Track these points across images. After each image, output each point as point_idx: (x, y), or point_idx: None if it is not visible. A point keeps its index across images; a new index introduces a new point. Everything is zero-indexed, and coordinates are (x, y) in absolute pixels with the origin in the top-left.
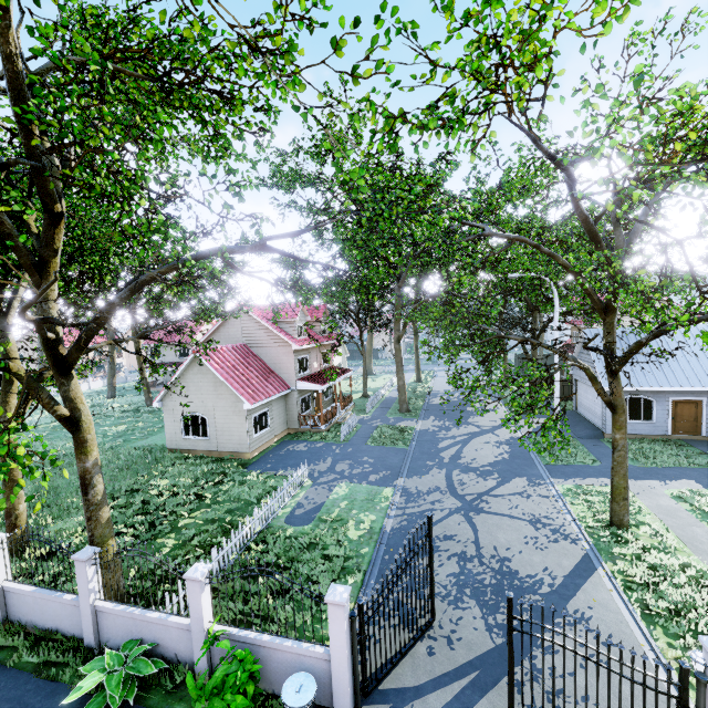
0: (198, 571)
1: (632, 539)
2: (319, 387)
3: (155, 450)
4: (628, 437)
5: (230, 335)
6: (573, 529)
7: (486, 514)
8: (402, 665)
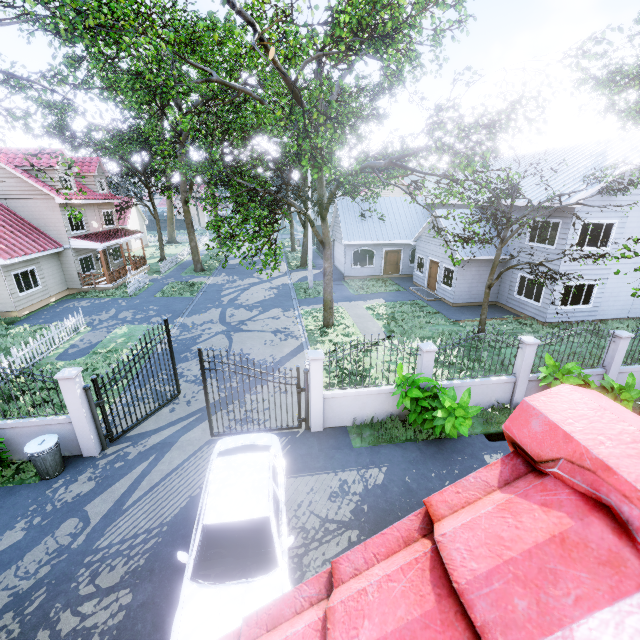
0: None
1: (332, 332)
2: (98, 245)
3: None
4: (359, 278)
5: None
6: (300, 332)
7: (243, 332)
8: (148, 421)
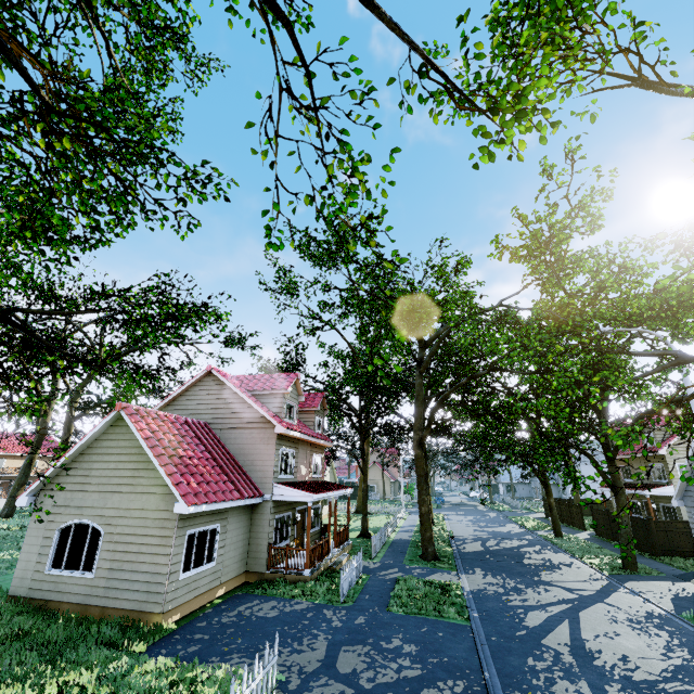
0: None
1: None
2: (308, 497)
3: None
4: None
5: (189, 410)
6: None
7: None
8: None
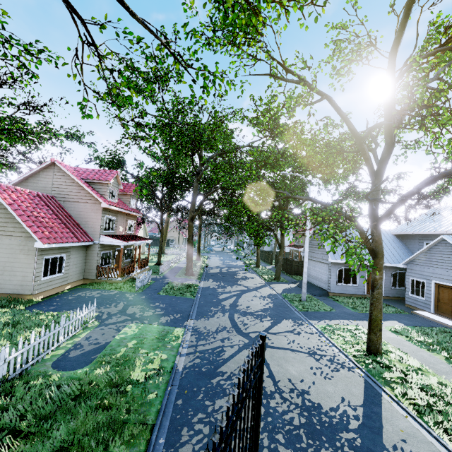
0: None
1: (390, 364)
2: (121, 243)
3: None
4: (343, 295)
5: (39, 187)
6: (343, 358)
7: (271, 349)
8: None
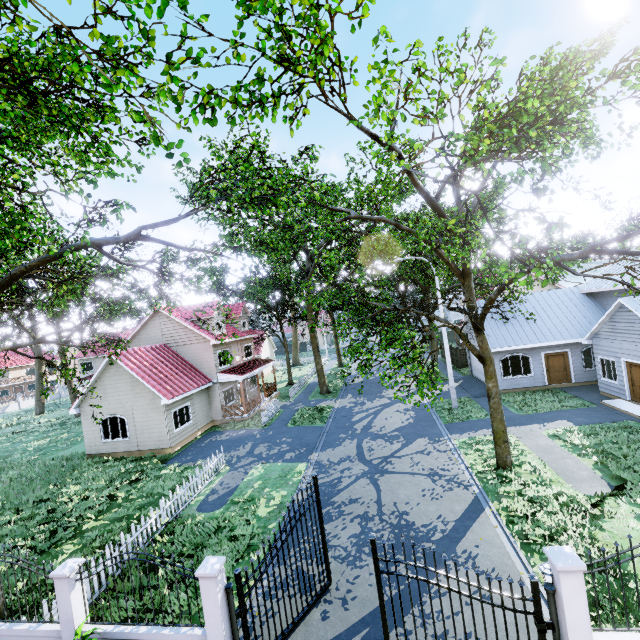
0: (66, 567)
1: (515, 477)
2: (239, 378)
3: (73, 458)
4: (514, 391)
5: (151, 337)
6: (466, 476)
7: (389, 475)
8: (294, 635)
